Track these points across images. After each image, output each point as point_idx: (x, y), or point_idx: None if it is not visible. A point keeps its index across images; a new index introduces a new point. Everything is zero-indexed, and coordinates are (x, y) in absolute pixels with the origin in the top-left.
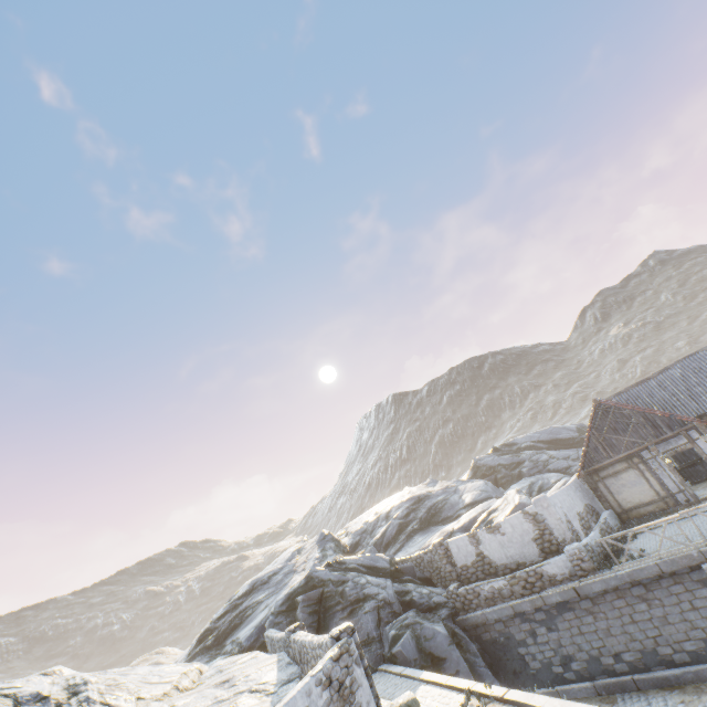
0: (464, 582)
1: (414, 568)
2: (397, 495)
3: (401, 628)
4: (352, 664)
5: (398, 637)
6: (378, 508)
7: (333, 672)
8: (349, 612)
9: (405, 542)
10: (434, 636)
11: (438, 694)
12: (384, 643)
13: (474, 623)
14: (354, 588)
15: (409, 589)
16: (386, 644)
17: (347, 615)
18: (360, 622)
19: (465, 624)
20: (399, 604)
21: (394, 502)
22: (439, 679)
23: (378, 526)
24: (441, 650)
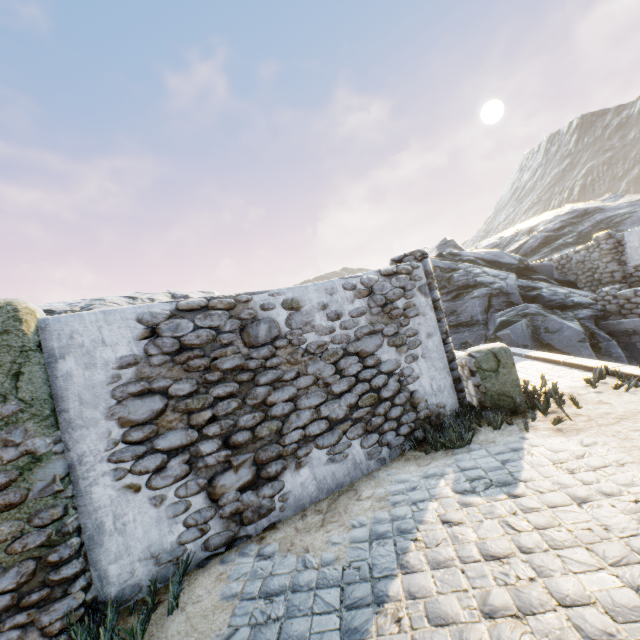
0: (632, 286)
1: (553, 268)
2: (551, 212)
3: (515, 316)
4: (413, 290)
5: (508, 324)
6: (520, 226)
7: (377, 285)
8: (454, 296)
9: (548, 255)
10: (560, 331)
11: (546, 369)
12: (489, 327)
13: (630, 329)
14: (464, 275)
15: (538, 286)
16: (491, 328)
17: (451, 299)
18: (465, 306)
19: (614, 329)
20: (519, 298)
21: (545, 218)
22: (553, 358)
23: (515, 241)
24: (565, 344)
